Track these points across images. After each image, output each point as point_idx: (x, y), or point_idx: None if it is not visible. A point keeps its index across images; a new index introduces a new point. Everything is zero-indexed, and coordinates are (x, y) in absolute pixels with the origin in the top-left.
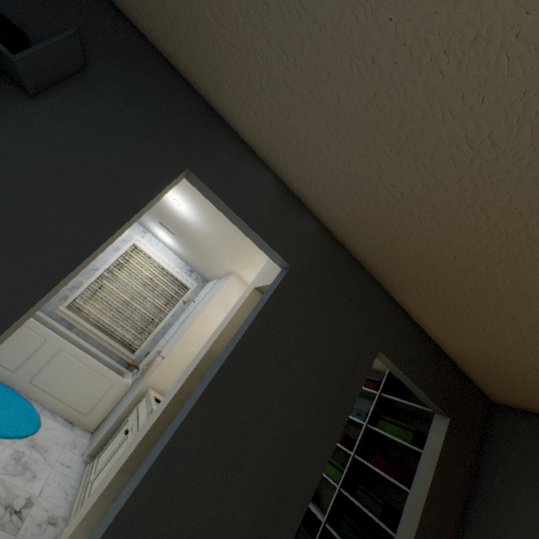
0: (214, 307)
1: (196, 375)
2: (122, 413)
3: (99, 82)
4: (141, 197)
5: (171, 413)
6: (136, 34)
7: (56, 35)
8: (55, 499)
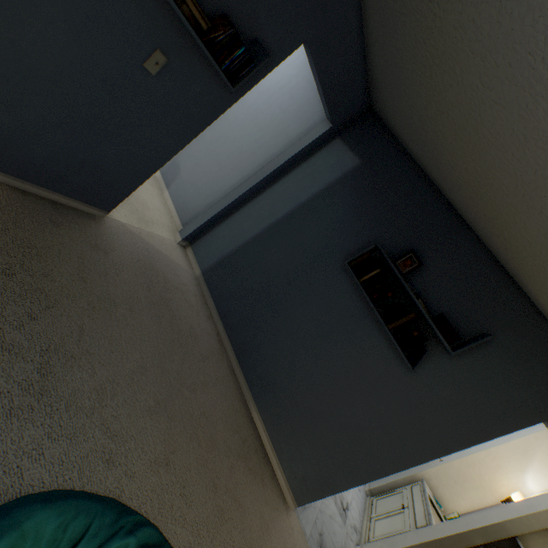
0: (508, 448)
1: (481, 532)
2: (397, 479)
3: (490, 345)
4: (497, 429)
5: (450, 543)
6: (532, 309)
7: (478, 340)
8: (355, 512)
